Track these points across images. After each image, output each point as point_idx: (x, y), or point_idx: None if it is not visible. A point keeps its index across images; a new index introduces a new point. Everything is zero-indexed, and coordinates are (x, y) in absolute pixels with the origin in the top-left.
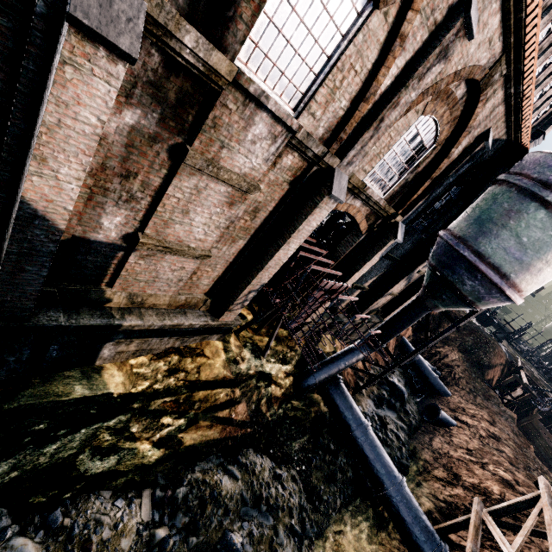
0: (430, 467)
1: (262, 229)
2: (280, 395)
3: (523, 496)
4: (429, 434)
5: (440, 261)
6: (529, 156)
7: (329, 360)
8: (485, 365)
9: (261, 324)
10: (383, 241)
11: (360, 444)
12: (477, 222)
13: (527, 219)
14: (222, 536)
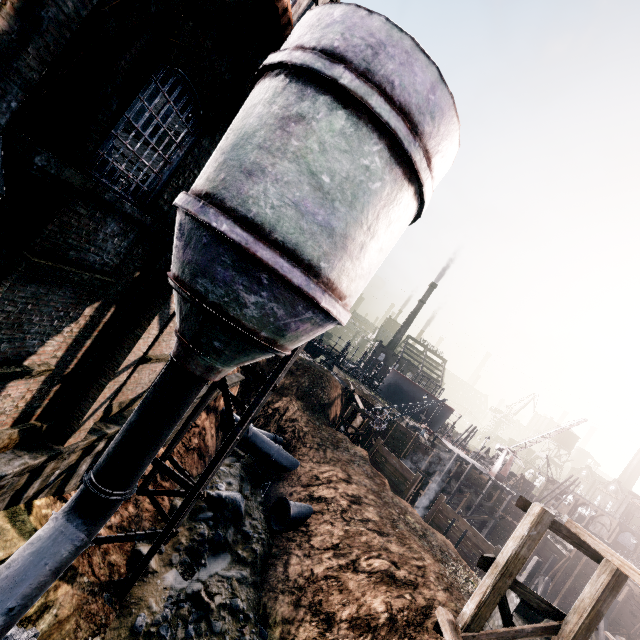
0: (294, 627)
1: None
2: None
3: None
4: (284, 554)
5: (184, 262)
6: (295, 27)
7: None
8: (325, 404)
9: None
10: None
11: None
12: (233, 156)
13: (320, 133)
14: None
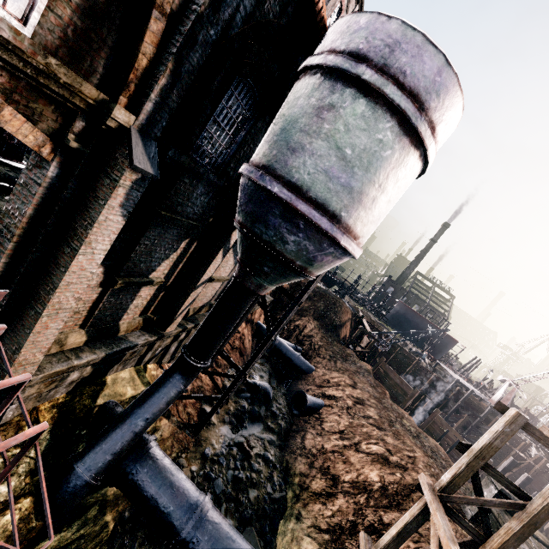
0: (308, 480)
1: None
2: None
3: (410, 510)
4: (301, 431)
5: (247, 213)
6: (329, 31)
7: (115, 424)
8: (337, 325)
9: None
10: (110, 175)
11: None
12: (282, 137)
13: (345, 117)
14: None
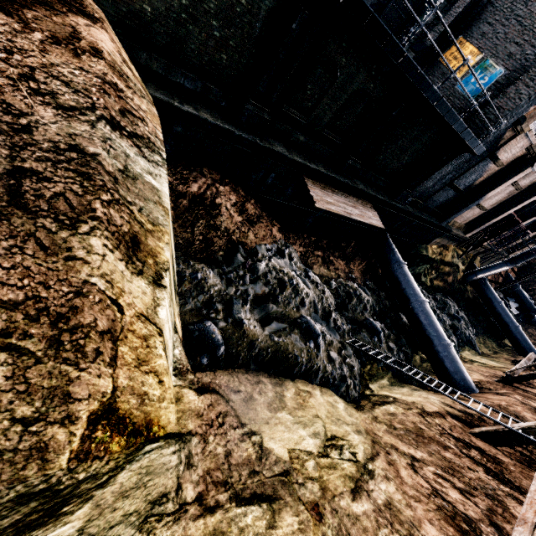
0: None
1: (506, 201)
2: (458, 279)
3: None
4: (524, 327)
5: None
6: None
7: (485, 268)
8: None
9: (461, 243)
10: None
11: (497, 308)
12: None
13: None
14: (454, 314)
